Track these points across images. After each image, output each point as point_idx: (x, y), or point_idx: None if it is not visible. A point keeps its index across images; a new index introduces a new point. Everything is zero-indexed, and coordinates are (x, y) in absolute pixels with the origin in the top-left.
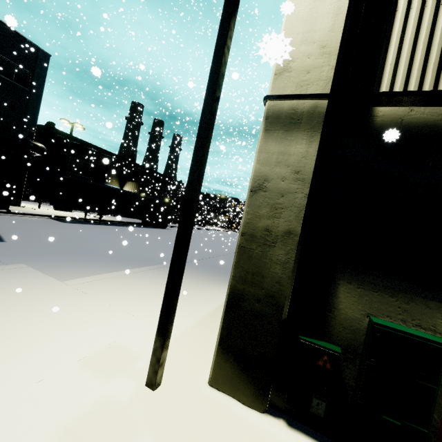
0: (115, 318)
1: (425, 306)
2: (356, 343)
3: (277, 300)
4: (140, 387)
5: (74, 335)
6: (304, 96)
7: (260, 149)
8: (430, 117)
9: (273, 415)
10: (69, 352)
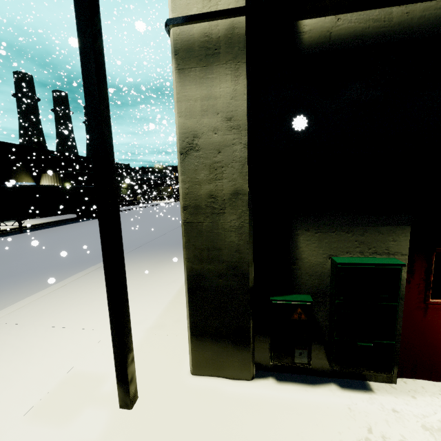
0: (65, 340)
1: (378, 234)
2: (323, 286)
3: (241, 269)
4: (113, 412)
5: (11, 384)
6: (215, 14)
7: (178, 97)
8: (358, 26)
9: (261, 377)
10: (8, 410)
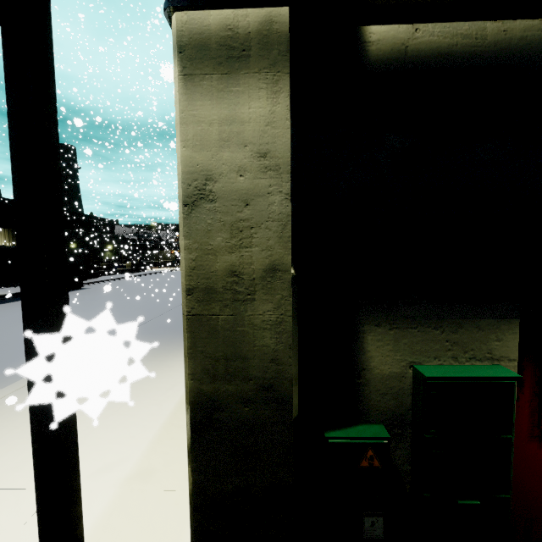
0: None
1: (476, 330)
2: (402, 410)
3: (279, 390)
4: None
5: None
6: None
7: (182, 117)
8: (443, 41)
9: None
10: None
